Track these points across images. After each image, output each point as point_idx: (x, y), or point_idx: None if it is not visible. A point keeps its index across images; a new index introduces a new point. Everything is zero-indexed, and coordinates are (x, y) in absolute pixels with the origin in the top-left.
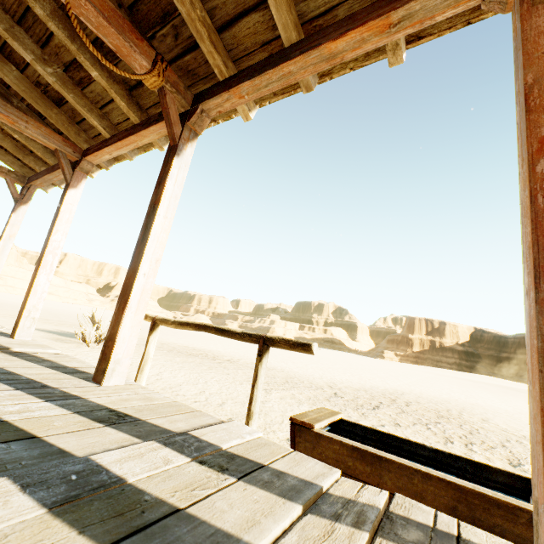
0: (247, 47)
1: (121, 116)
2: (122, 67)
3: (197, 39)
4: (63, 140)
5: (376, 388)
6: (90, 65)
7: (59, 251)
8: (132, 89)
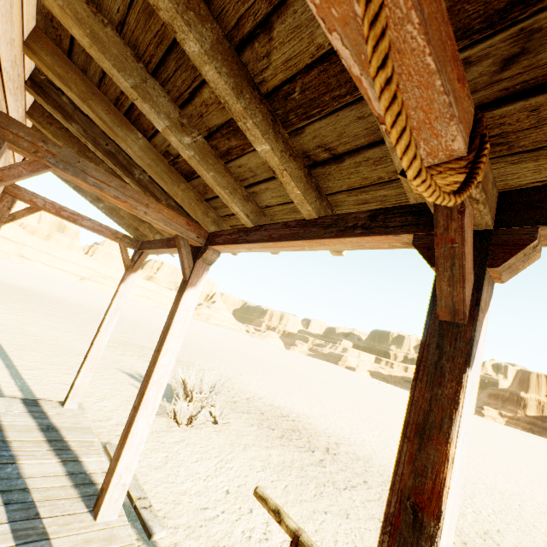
0: None
1: (277, 198)
2: (312, 132)
3: None
4: (186, 223)
5: None
6: (260, 133)
7: (165, 379)
8: (314, 165)
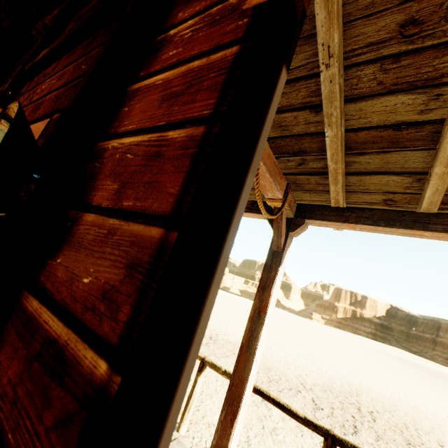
0: (368, 188)
1: None
2: None
3: (330, 182)
4: None
5: (335, 384)
6: None
7: None
8: None
